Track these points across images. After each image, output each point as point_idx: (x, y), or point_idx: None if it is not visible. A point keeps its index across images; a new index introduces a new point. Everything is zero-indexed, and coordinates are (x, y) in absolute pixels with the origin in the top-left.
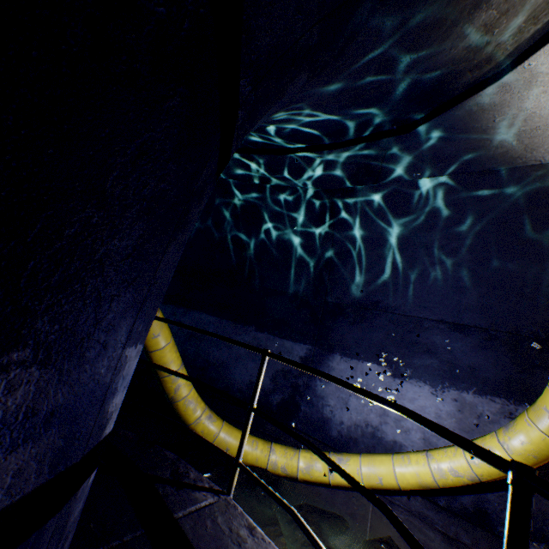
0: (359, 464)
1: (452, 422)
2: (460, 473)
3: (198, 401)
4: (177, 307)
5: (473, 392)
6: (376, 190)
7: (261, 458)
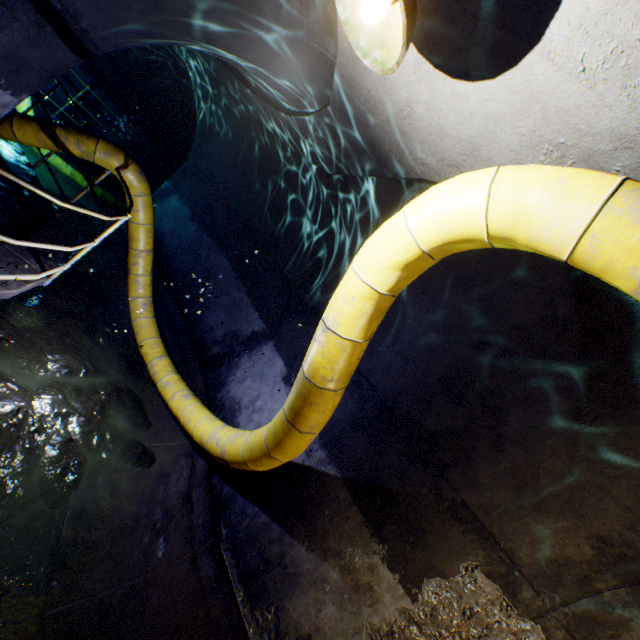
0: (192, 405)
1: None
2: (219, 443)
3: (145, 288)
4: (215, 244)
5: None
6: (356, 188)
7: (150, 356)
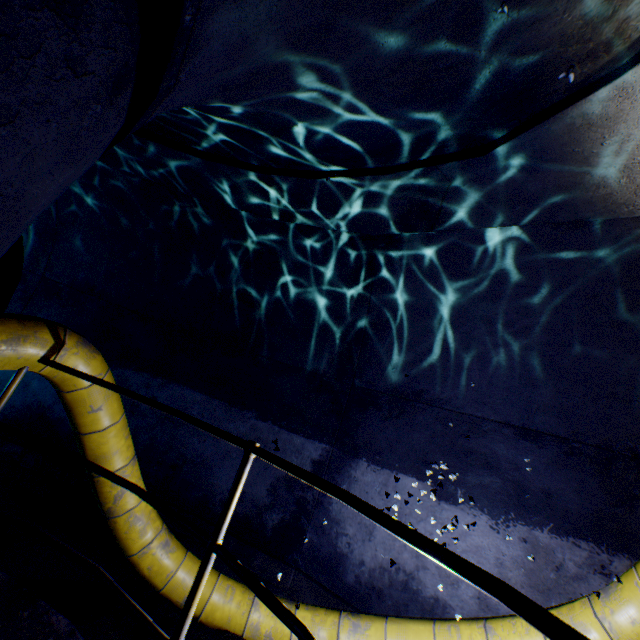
0: (384, 636)
1: (520, 574)
2: None
3: (151, 518)
4: (153, 377)
5: (549, 530)
6: (430, 242)
7: (236, 617)
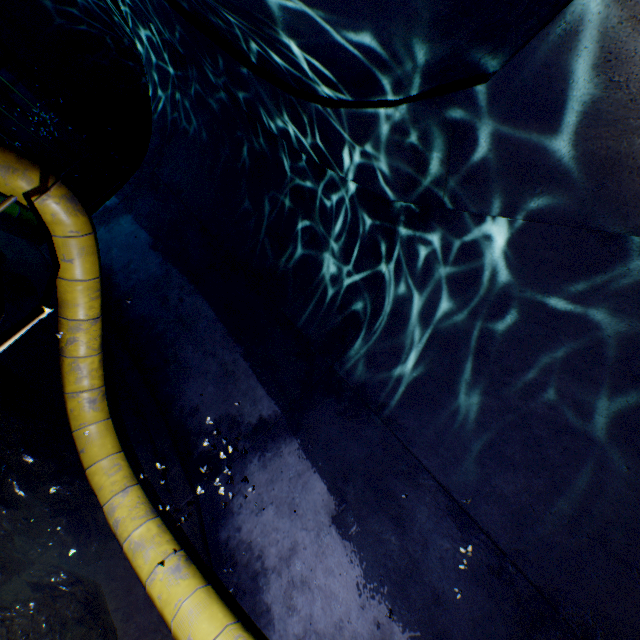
0: (188, 595)
1: None
2: None
3: (91, 375)
4: (189, 282)
5: (411, 637)
6: (448, 226)
7: (106, 490)
